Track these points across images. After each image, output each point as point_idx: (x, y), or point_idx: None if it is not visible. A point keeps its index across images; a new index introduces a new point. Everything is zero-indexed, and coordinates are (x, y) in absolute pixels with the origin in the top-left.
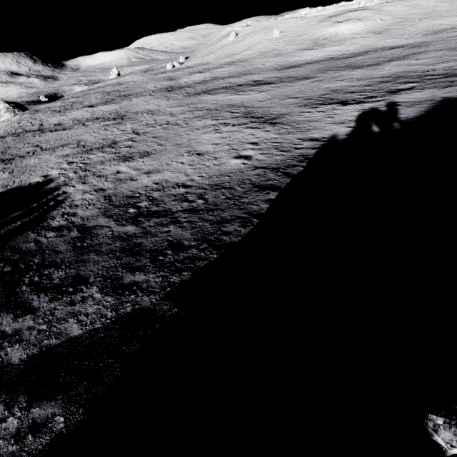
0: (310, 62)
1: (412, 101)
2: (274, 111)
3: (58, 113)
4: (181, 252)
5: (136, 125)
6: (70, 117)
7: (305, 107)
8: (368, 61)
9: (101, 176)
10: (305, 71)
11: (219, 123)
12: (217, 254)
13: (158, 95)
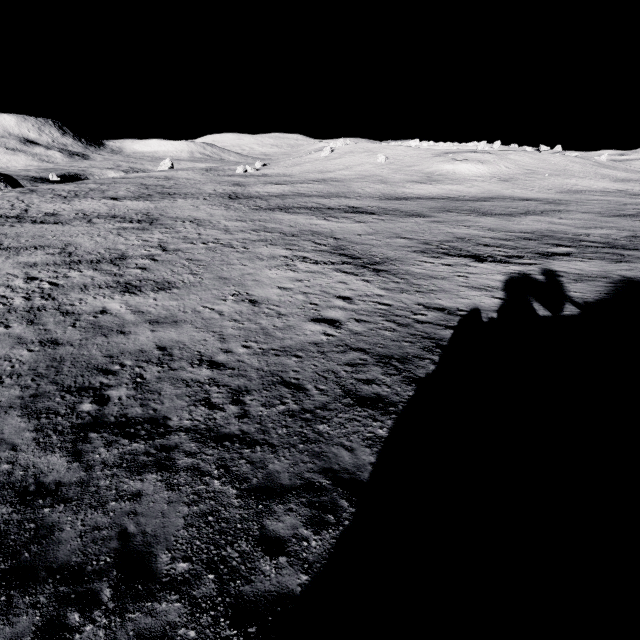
0: (422, 197)
1: (578, 273)
2: (378, 252)
3: (61, 198)
4: (138, 603)
5: (168, 236)
6: (75, 207)
7: (423, 254)
8: (498, 209)
9: (70, 313)
10: (417, 206)
11: (295, 255)
12: None
13: (215, 201)
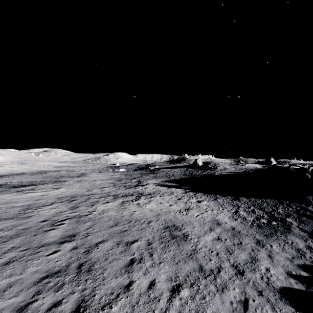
0: (7, 174)
1: (158, 182)
2: (125, 192)
3: None
4: (291, 205)
5: None
6: None
7: (132, 188)
8: (68, 174)
9: (229, 249)
10: (33, 178)
11: (121, 202)
12: (286, 201)
13: None
